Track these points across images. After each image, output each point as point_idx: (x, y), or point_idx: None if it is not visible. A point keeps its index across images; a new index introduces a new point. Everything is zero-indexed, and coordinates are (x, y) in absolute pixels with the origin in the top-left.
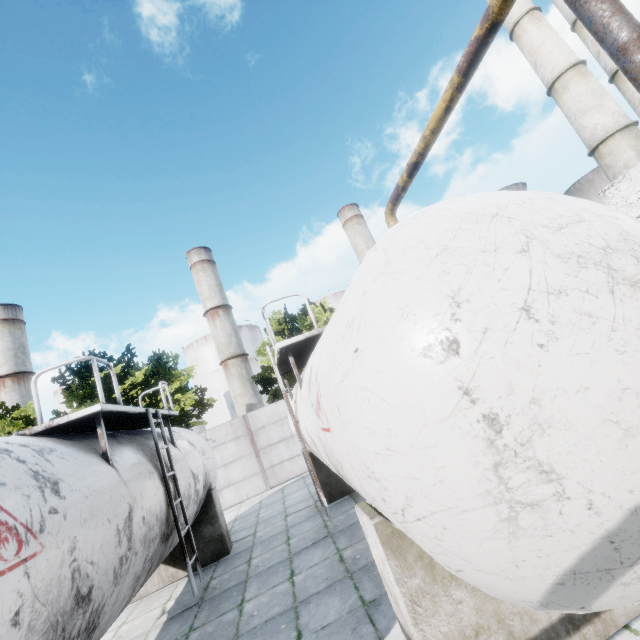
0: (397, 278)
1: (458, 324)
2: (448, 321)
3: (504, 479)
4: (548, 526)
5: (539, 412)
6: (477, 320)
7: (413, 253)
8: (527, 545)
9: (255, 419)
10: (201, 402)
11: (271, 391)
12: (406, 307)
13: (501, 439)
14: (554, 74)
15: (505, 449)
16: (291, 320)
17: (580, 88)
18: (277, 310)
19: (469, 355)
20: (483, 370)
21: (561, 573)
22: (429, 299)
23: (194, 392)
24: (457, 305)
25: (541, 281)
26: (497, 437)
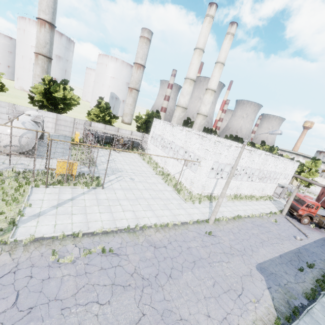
0: (3, 127)
1: (2, 132)
2: (2, 132)
3: (0, 140)
4: (2, 143)
5: (3, 139)
6: (3, 133)
7: (5, 126)
8: (1, 143)
9: (18, 107)
10: (1, 88)
11: (31, 101)
12: (1, 129)
13: (1, 139)
14: (187, 76)
15: (1, 139)
16: (54, 82)
17: (186, 87)
18: (50, 76)
19: (2, 134)
20: (2, 135)
21: (3, 146)
22: (2, 130)
23: (0, 83)
24: (3, 132)
25: (8, 133)
26: (1, 138)
